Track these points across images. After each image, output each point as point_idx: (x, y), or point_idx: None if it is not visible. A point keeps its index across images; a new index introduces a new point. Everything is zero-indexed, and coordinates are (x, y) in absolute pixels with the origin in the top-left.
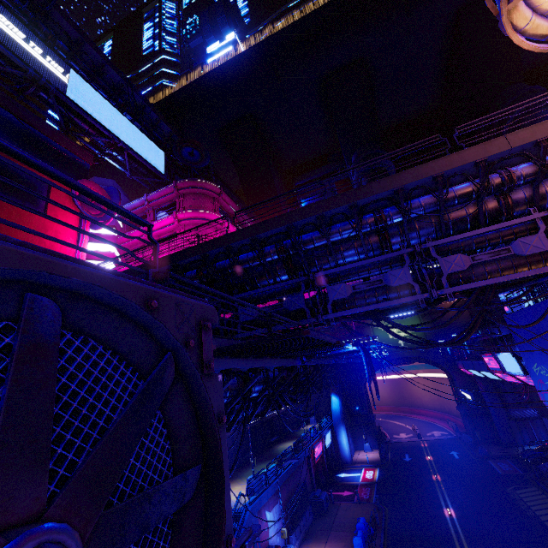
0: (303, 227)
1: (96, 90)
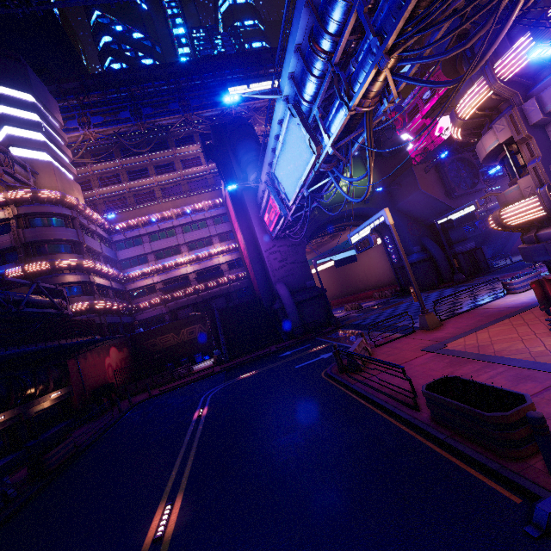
0: None
1: None
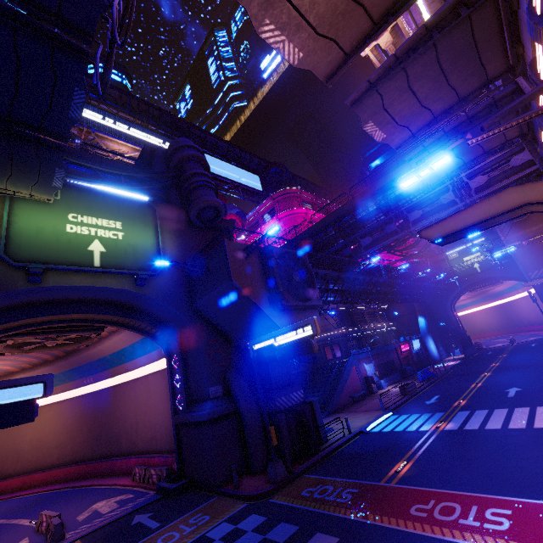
0: (342, 216)
1: (216, 157)
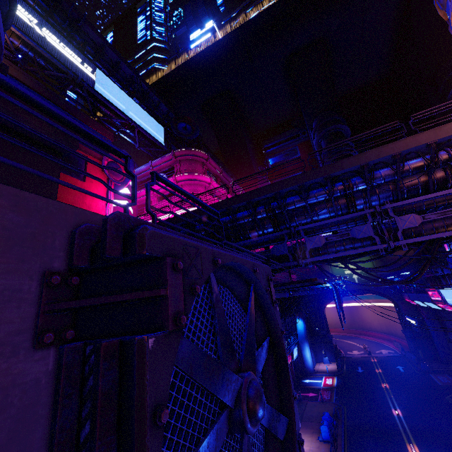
0: (287, 193)
1: (113, 82)
